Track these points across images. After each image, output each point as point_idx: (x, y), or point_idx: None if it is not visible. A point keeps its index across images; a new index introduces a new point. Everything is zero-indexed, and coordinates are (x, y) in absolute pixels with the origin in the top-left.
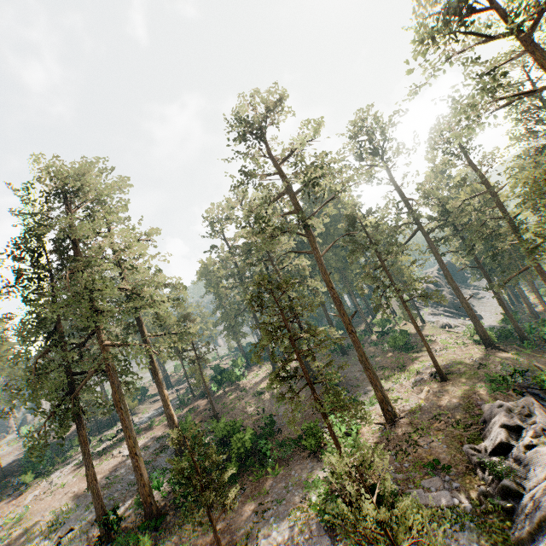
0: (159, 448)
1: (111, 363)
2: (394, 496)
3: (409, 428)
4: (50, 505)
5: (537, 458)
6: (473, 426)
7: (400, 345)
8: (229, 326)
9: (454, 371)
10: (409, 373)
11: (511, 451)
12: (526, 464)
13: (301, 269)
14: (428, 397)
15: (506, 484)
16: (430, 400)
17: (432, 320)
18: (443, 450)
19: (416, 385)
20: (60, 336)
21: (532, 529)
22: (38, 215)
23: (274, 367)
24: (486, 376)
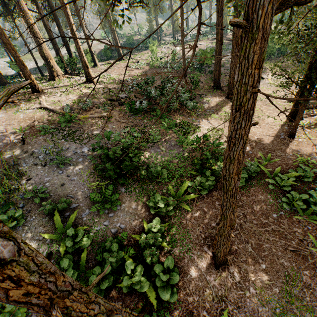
0: None
1: None
2: None
3: None
4: None
5: None
6: None
7: None
8: None
9: None
10: None
11: None
12: None
13: None
14: None
15: None
16: None
17: None
18: None
19: None
20: None
21: None
22: None
23: None
24: None
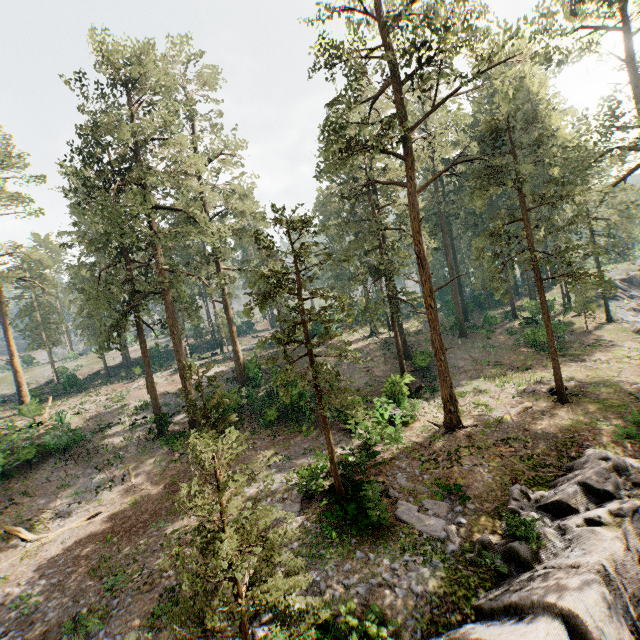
0: (231, 378)
1: (167, 288)
2: (372, 500)
3: (465, 441)
4: (143, 395)
5: (590, 540)
6: (550, 468)
7: (545, 342)
8: (335, 275)
9: (589, 394)
10: (522, 379)
11: (567, 517)
12: (570, 540)
13: (433, 213)
14: (521, 414)
15: (517, 547)
16: (520, 419)
17: (629, 319)
18: (484, 478)
19: (520, 396)
20: (126, 253)
21: (500, 607)
22: (104, 113)
23: (372, 331)
24: (632, 415)
